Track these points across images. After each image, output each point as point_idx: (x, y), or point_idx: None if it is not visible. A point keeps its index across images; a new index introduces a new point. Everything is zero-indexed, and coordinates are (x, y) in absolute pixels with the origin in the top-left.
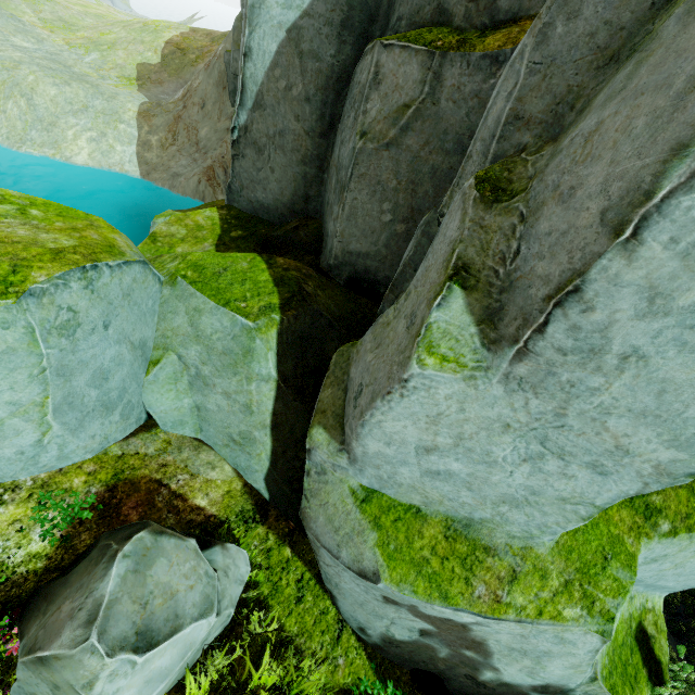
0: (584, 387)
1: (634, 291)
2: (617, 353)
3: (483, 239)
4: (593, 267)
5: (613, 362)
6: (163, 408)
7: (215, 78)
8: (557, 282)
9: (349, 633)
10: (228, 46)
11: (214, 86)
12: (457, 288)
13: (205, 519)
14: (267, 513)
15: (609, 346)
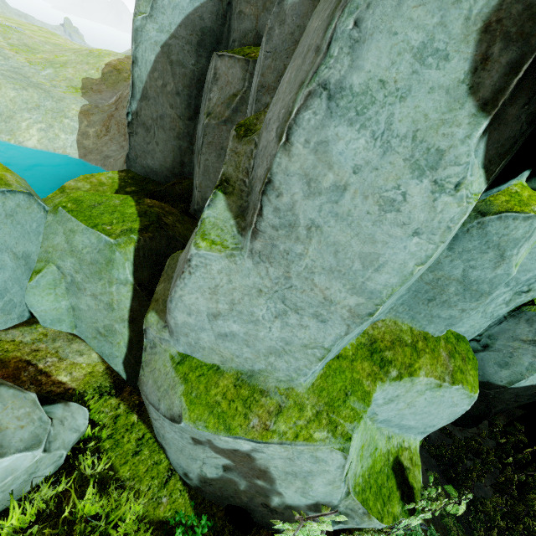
0: (294, 253)
1: (298, 179)
2: (304, 225)
3: (237, 161)
4: (273, 164)
5: (304, 232)
6: (43, 308)
7: None
8: (263, 179)
9: (176, 479)
10: None
11: None
12: (220, 193)
13: (64, 391)
14: (123, 389)
15: (299, 221)
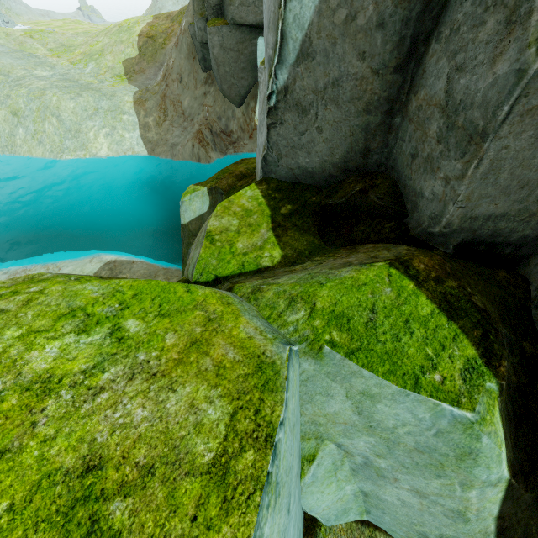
0: None
1: None
2: None
3: None
4: None
5: None
6: (324, 505)
7: (185, 52)
8: None
9: None
10: (189, 19)
11: (185, 59)
12: None
13: None
14: None
15: None
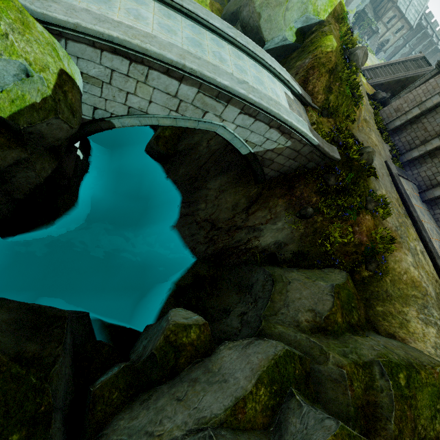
0: None
1: None
2: None
3: None
4: None
5: None
6: None
7: None
8: None
9: None
10: None
11: None
12: None
13: None
14: None
15: None
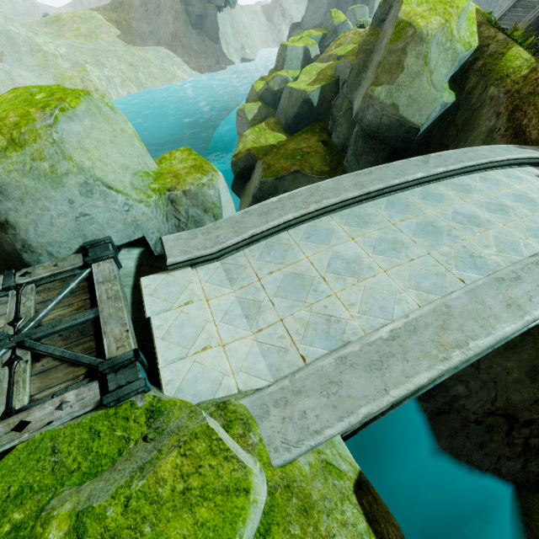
0: None
1: None
2: None
3: None
4: None
5: None
6: None
7: (182, 22)
8: None
9: None
10: (179, 6)
11: (184, 26)
12: None
13: None
14: None
15: None
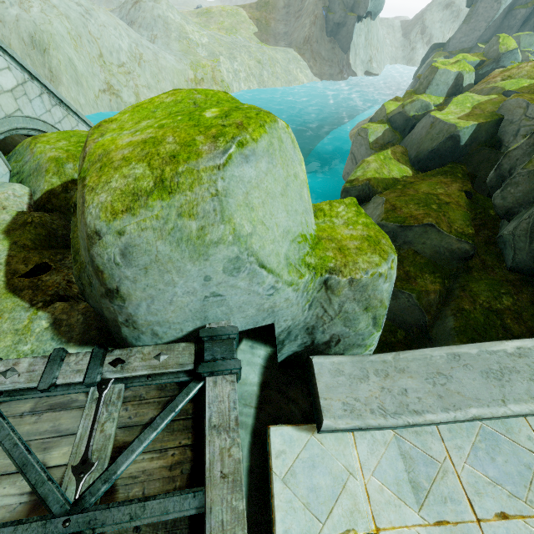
0: None
1: None
2: None
3: None
4: None
5: None
6: None
7: (318, 28)
8: None
9: None
10: (320, 11)
11: (319, 31)
12: None
13: None
14: None
15: None
